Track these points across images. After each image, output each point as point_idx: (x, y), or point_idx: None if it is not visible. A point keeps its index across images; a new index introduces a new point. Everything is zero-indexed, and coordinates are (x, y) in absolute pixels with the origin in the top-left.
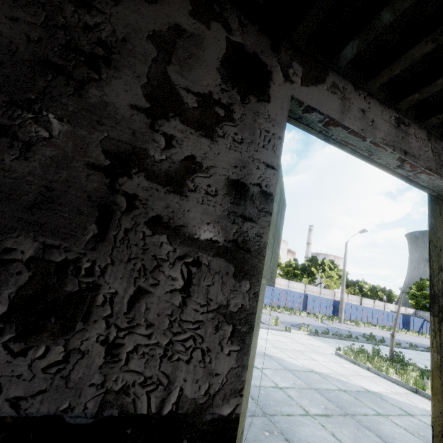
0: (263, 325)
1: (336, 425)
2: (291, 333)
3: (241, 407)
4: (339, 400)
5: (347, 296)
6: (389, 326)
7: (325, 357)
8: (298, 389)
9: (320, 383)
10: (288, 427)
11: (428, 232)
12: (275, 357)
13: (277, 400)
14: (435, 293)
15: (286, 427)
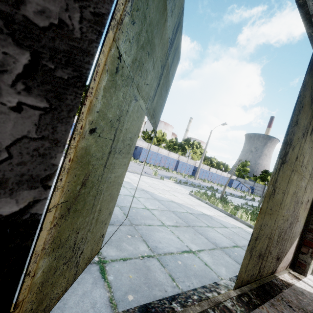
0: (146, 174)
1: (181, 232)
2: (164, 181)
3: (99, 216)
4: (186, 218)
5: (202, 165)
6: (221, 184)
7: (182, 195)
8: (161, 210)
9: (176, 208)
10: (147, 232)
11: (301, 87)
12: (149, 192)
13: (144, 216)
14: (287, 140)
15: (145, 232)
